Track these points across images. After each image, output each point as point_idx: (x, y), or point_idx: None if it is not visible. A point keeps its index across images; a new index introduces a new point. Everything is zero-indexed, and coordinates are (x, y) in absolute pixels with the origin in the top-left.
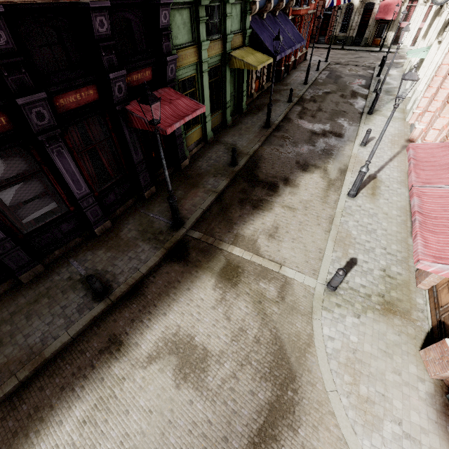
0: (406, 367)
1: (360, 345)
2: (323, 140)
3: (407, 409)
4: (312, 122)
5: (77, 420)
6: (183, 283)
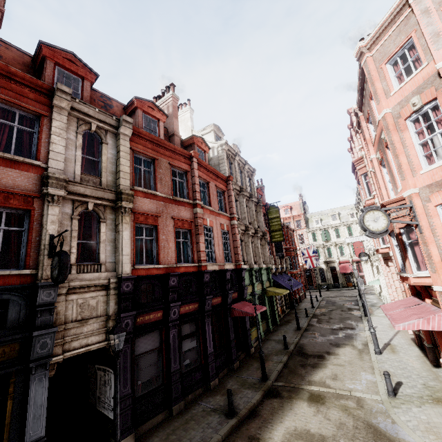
0: None
1: (430, 419)
2: (342, 331)
3: None
4: (329, 324)
5: None
6: (285, 406)
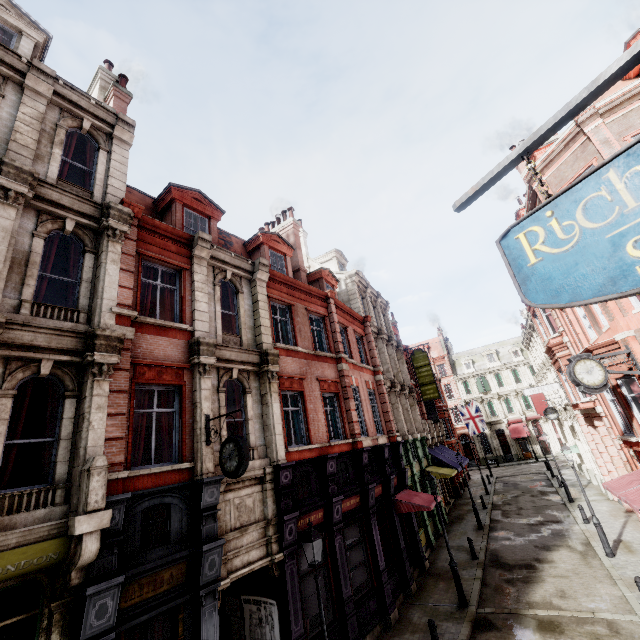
0: None
1: None
2: (545, 527)
3: None
4: (521, 517)
5: None
6: None
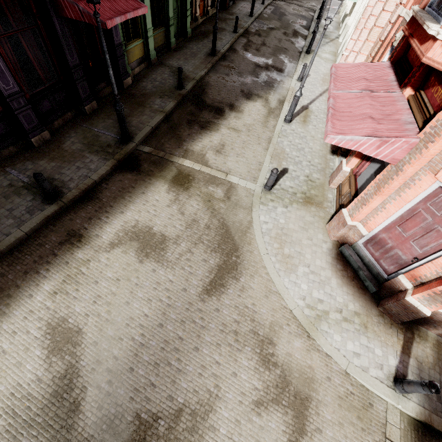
0: (316, 236)
1: (287, 225)
2: (266, 73)
3: (314, 258)
4: (256, 55)
5: (48, 292)
6: (137, 188)
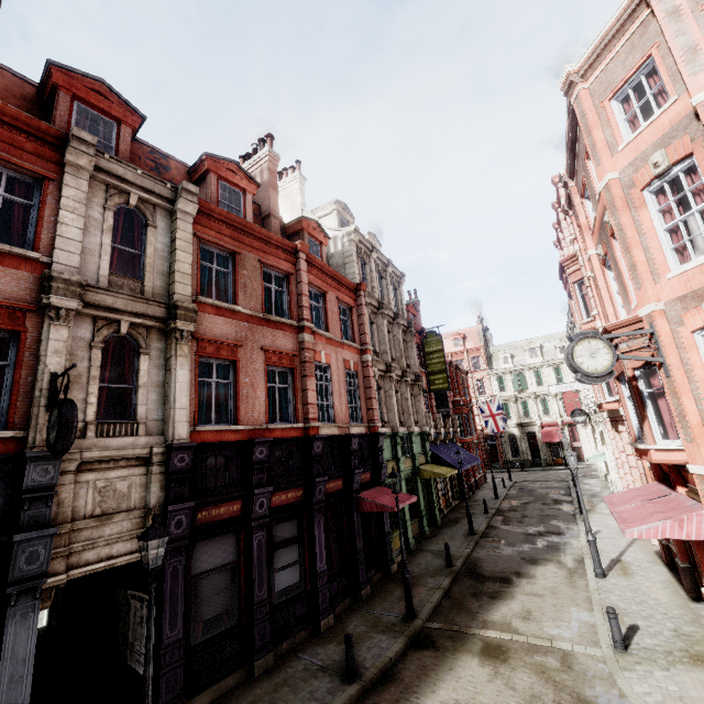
0: None
1: (684, 692)
2: (543, 538)
3: None
4: (521, 526)
5: None
6: (441, 664)
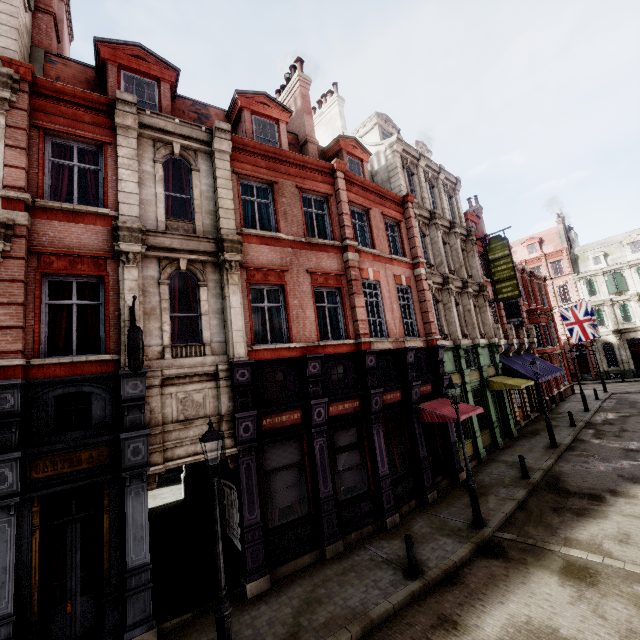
0: None
1: None
2: None
3: None
4: (619, 441)
5: None
6: (512, 576)
